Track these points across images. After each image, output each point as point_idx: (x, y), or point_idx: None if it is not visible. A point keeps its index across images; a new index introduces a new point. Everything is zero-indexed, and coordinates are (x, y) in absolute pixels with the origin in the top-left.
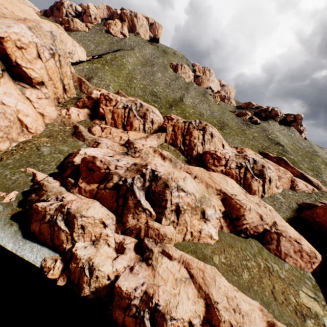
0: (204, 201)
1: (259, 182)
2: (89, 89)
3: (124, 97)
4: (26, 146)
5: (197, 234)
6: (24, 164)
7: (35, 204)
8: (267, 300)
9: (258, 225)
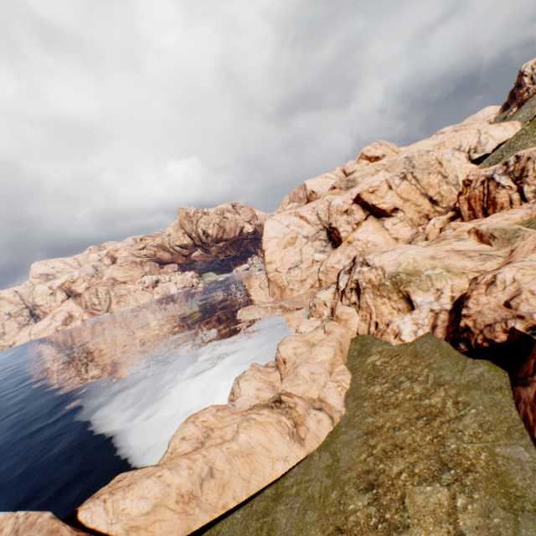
0: (413, 281)
1: None
2: None
3: None
4: None
5: (383, 327)
6: None
7: None
8: (356, 423)
9: (497, 322)
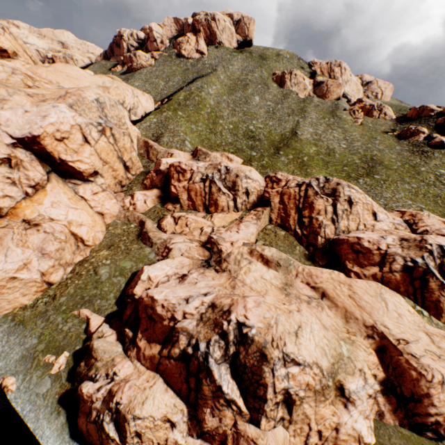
0: (339, 366)
1: None
2: (158, 154)
3: (206, 155)
4: (83, 270)
5: (331, 433)
6: (78, 302)
7: (81, 386)
8: None
9: None
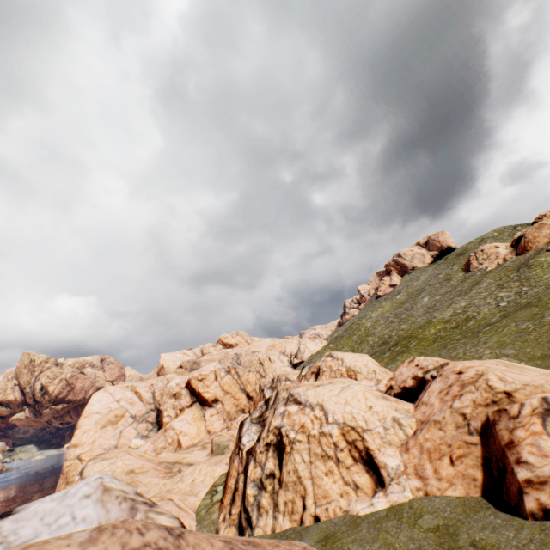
0: None
1: (242, 459)
2: None
3: None
4: None
5: None
6: None
7: None
8: None
9: None
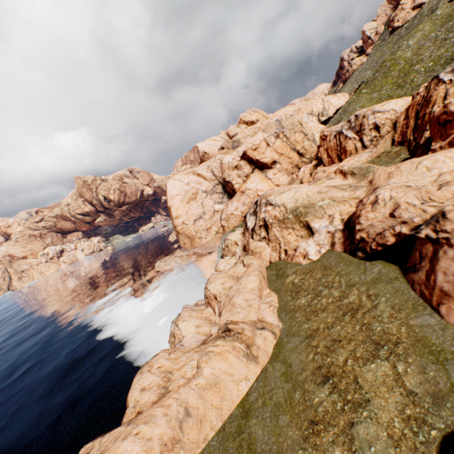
0: (310, 212)
1: None
2: None
3: None
4: None
5: (292, 252)
6: None
7: None
8: (295, 331)
9: (386, 230)
